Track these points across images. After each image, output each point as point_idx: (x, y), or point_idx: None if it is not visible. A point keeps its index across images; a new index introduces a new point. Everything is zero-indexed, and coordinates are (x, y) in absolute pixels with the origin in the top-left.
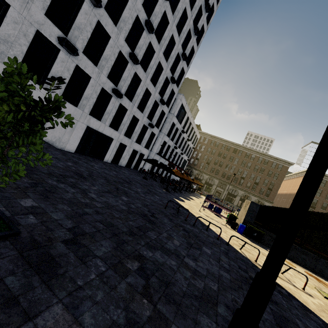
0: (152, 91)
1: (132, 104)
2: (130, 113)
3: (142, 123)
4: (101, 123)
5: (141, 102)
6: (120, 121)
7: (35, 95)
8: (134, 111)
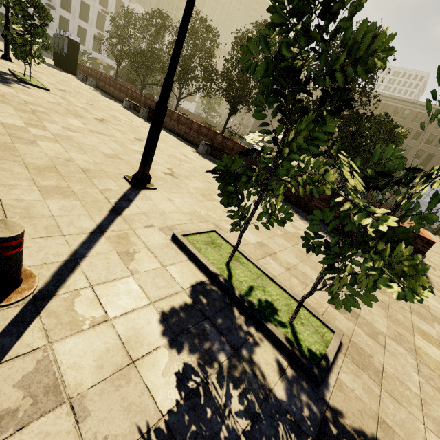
0: (90, 3)
1: (73, 16)
2: (74, 23)
3: (92, 33)
4: (50, 30)
5: (83, 14)
6: (68, 30)
7: (3, 11)
8: (77, 22)
